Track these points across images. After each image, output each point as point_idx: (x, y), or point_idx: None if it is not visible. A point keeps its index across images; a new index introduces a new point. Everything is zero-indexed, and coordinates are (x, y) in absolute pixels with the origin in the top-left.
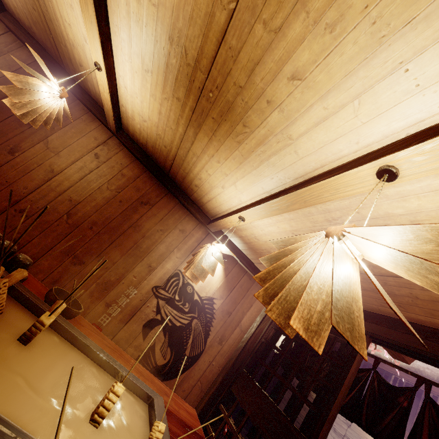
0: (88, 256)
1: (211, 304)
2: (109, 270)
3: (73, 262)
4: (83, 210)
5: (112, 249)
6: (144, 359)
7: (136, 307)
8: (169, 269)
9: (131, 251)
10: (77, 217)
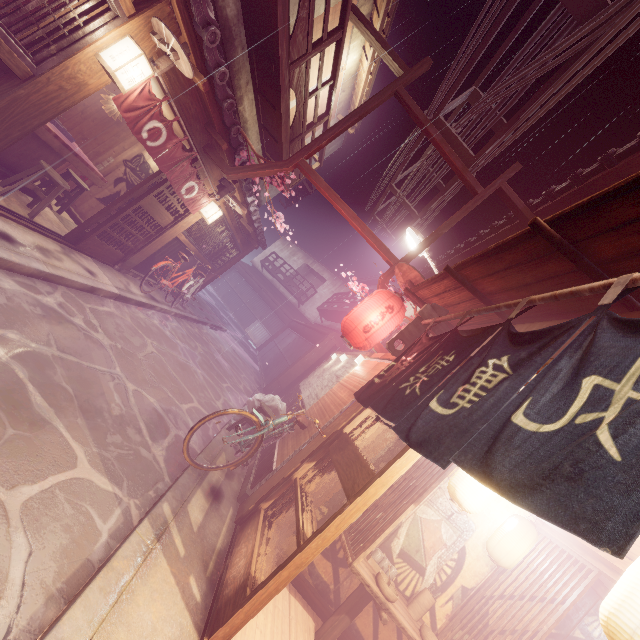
0: (90, 136)
1: (161, 178)
2: (100, 146)
3: (82, 138)
4: (90, 111)
5: (103, 135)
6: (113, 198)
7: (113, 169)
8: (136, 152)
9: (114, 137)
10: (87, 114)
